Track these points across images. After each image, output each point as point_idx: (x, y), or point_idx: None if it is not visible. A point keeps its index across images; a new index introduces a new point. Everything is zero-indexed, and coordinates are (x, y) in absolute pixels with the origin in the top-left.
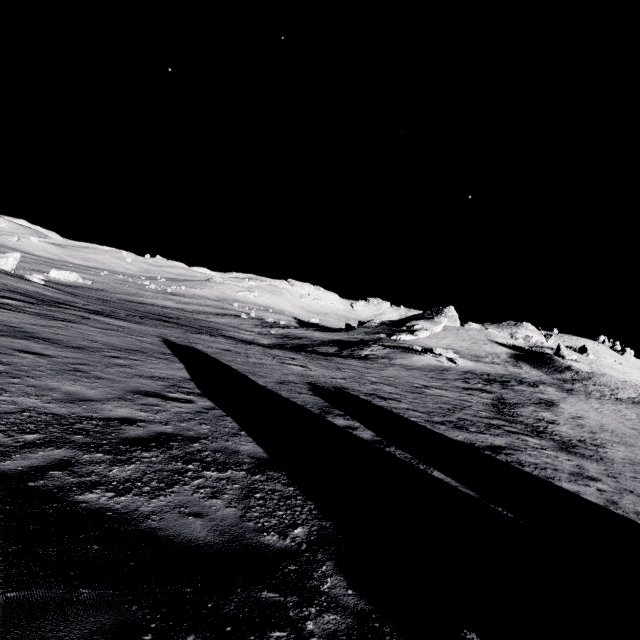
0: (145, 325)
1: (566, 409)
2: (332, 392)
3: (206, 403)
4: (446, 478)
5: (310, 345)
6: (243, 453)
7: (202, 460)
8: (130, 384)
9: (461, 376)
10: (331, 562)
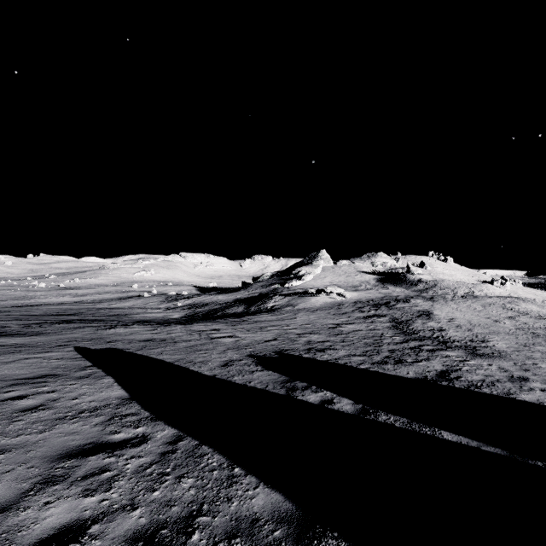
0: (47, 334)
1: (440, 315)
2: (277, 359)
3: (165, 432)
4: (460, 438)
5: (219, 309)
6: (264, 518)
7: None
8: (53, 442)
9: (355, 307)
10: None
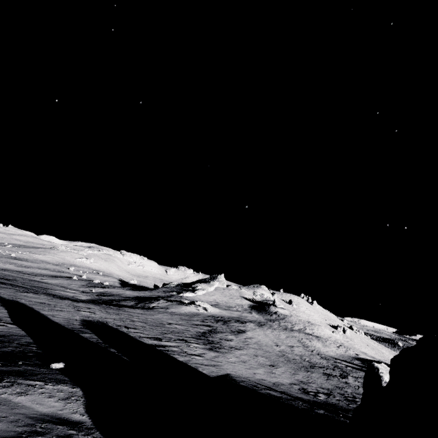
0: None
1: (248, 334)
2: (96, 324)
3: (14, 326)
4: (114, 351)
5: (117, 300)
6: (23, 340)
7: (3, 340)
8: None
9: (203, 318)
10: (37, 358)
